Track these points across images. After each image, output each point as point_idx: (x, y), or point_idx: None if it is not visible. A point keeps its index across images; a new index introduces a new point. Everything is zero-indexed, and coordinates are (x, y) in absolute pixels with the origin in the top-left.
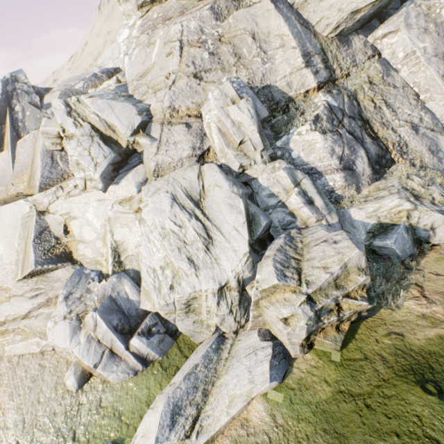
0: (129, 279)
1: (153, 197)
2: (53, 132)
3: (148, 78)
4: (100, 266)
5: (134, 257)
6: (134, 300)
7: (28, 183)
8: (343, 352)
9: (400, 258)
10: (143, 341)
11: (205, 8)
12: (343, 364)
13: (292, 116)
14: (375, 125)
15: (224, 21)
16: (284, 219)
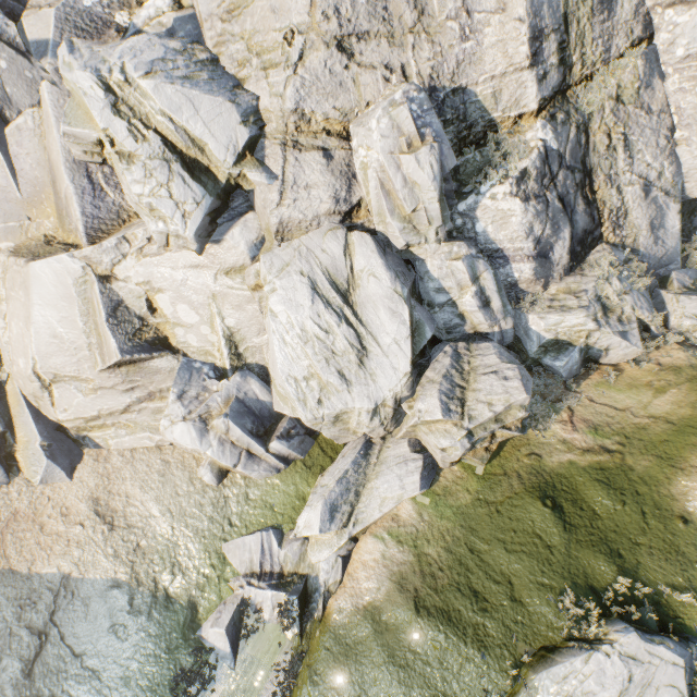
0: (257, 378)
1: (282, 279)
2: (88, 137)
3: (245, 24)
4: (213, 358)
5: (257, 349)
6: (266, 402)
7: (60, 221)
8: (487, 467)
9: (564, 378)
10: (284, 444)
11: None
12: (485, 478)
13: (488, 157)
14: (598, 178)
15: None
16: (451, 322)
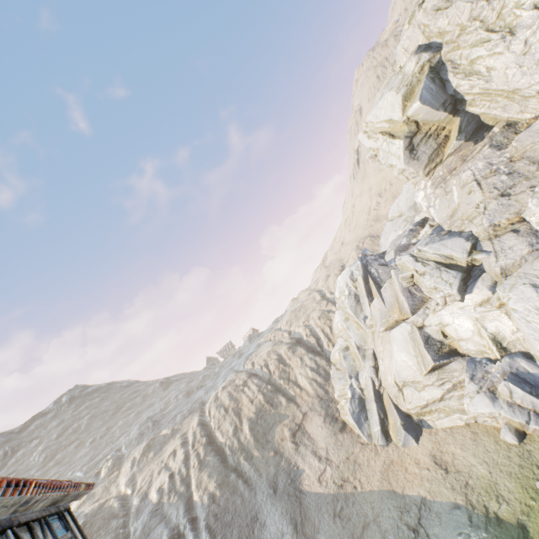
0: (521, 357)
1: (512, 291)
2: (408, 275)
3: (458, 215)
4: (486, 354)
5: (515, 341)
6: (536, 373)
7: (400, 312)
8: None
9: None
10: None
11: (484, 149)
12: None
13: None
14: None
15: (507, 147)
16: None
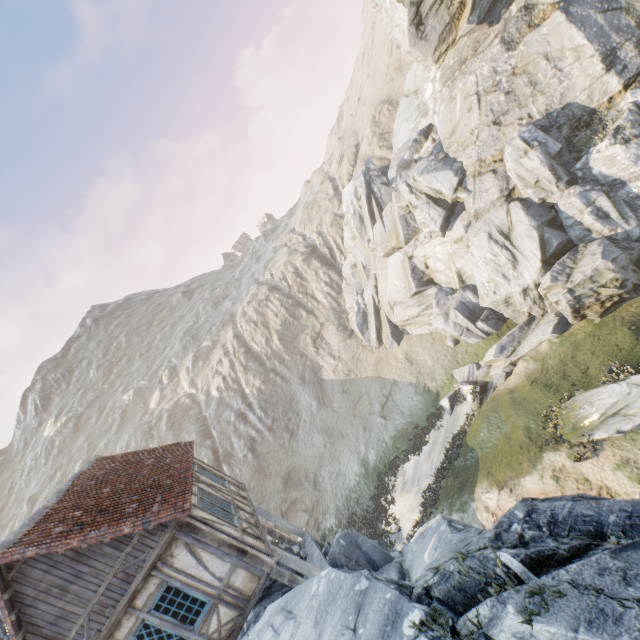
0: (470, 291)
1: (476, 237)
2: (404, 205)
3: (456, 136)
4: (451, 285)
5: (471, 277)
6: (475, 302)
7: (396, 240)
8: (603, 318)
9: None
10: (484, 323)
11: (494, 45)
12: (598, 324)
13: (595, 129)
14: None
15: (516, 48)
16: (580, 235)
